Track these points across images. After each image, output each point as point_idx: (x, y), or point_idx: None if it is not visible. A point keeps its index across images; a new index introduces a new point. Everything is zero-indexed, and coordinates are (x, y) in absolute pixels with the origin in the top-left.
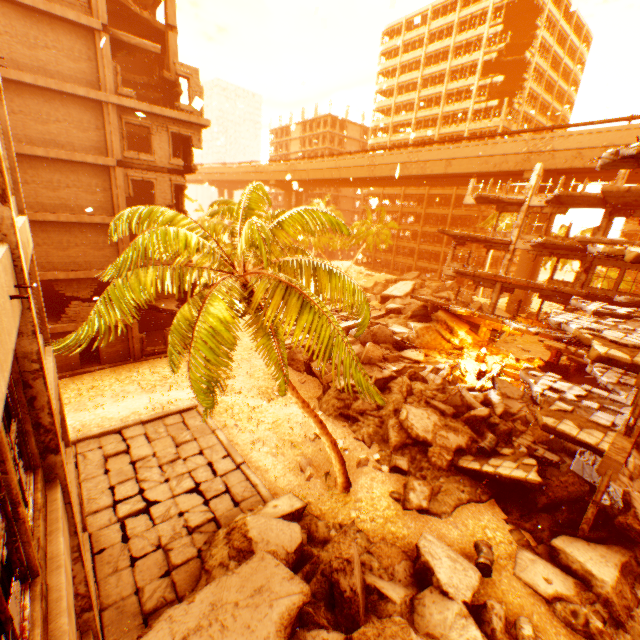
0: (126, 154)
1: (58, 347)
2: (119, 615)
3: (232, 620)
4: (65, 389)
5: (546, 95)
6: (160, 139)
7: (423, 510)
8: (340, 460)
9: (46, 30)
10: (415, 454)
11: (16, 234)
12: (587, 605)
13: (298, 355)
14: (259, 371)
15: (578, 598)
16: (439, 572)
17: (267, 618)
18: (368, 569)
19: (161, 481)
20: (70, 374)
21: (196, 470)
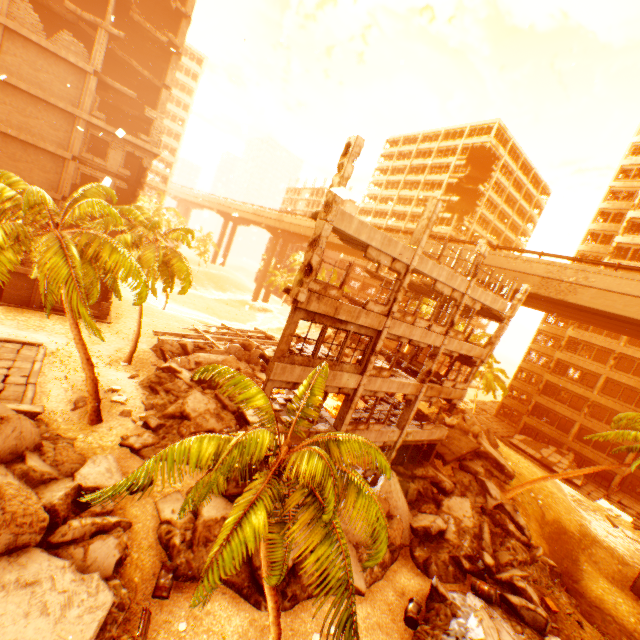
0: (84, 154)
1: None
2: None
3: None
4: None
5: (499, 223)
6: (116, 153)
7: (134, 450)
8: (94, 395)
9: (52, 63)
10: (175, 424)
11: None
12: (183, 529)
13: (167, 346)
14: (128, 348)
15: (182, 525)
16: (85, 468)
17: None
18: (41, 453)
19: None
20: None
21: None
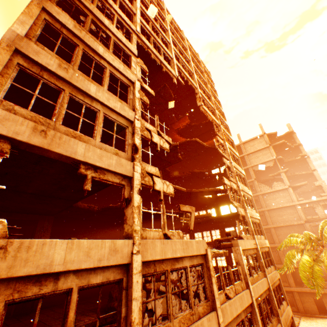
0: (306, 217)
1: (278, 271)
2: None
3: None
4: (311, 320)
5: None
6: (317, 208)
7: None
8: None
9: (276, 194)
10: None
11: (255, 238)
12: None
13: None
14: None
15: None
16: None
17: None
18: None
19: None
20: (313, 315)
21: None
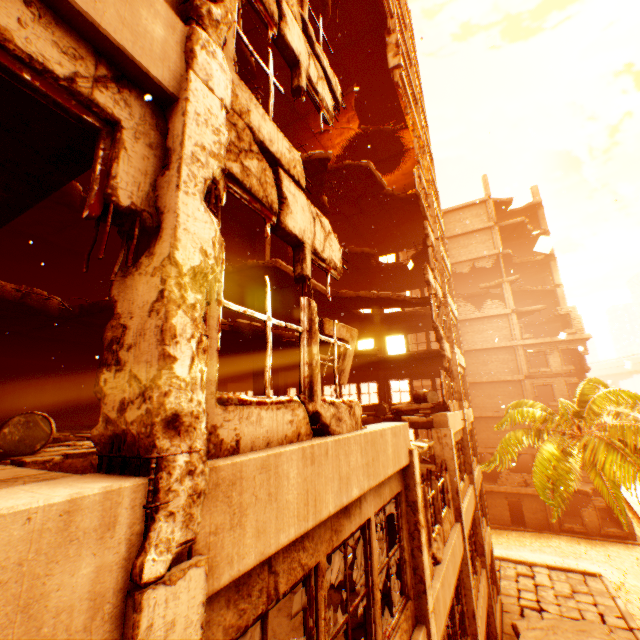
0: (529, 370)
1: (481, 466)
2: (510, 639)
3: (559, 632)
4: (498, 535)
5: None
6: (552, 356)
7: None
8: None
9: (485, 323)
10: None
11: (463, 408)
12: None
13: None
14: None
15: None
16: None
17: (580, 639)
18: None
19: (552, 602)
20: (502, 526)
21: (584, 611)
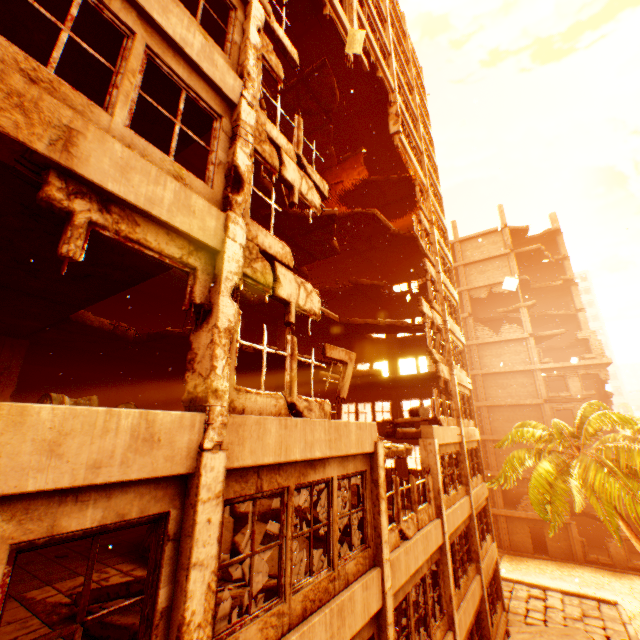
0: (548, 394)
1: (487, 483)
2: None
3: (545, 635)
4: (519, 561)
5: None
6: (571, 380)
7: None
8: None
9: (503, 347)
10: None
11: (460, 425)
12: None
13: None
14: None
15: None
16: None
17: None
18: None
19: (559, 623)
20: (524, 553)
21: (591, 632)
